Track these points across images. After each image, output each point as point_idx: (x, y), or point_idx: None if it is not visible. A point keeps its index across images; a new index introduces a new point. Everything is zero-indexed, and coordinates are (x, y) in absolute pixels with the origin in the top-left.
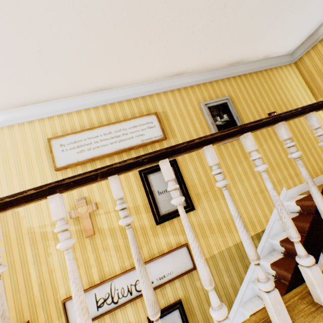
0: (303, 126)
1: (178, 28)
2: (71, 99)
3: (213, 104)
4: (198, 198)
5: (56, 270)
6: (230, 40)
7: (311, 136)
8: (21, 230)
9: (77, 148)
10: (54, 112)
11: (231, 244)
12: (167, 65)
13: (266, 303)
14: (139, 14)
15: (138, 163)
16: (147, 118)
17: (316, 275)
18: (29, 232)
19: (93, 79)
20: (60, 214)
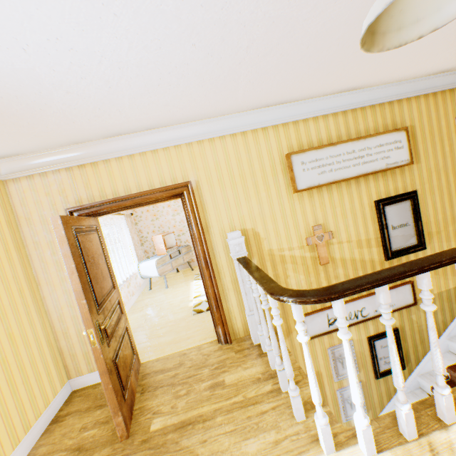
0: None
1: None
2: (314, 101)
3: None
4: (429, 237)
5: None
6: None
7: None
8: (262, 251)
9: (318, 168)
10: (290, 117)
11: (451, 287)
12: (447, 61)
13: None
14: None
15: None
16: (395, 135)
17: None
18: (268, 254)
19: (358, 78)
20: None
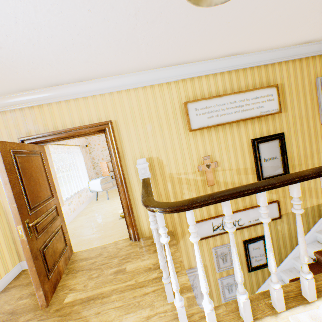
0: None
1: None
2: (205, 63)
3: None
4: (293, 168)
5: None
6: None
7: None
8: (164, 174)
9: (208, 114)
10: (188, 75)
11: (308, 206)
12: (308, 34)
13: None
14: None
15: None
16: (268, 90)
17: None
18: (169, 177)
19: (237, 45)
20: None
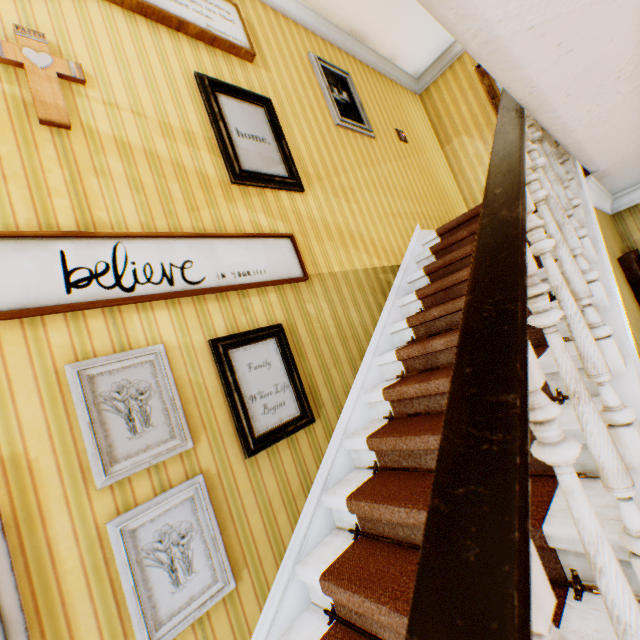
0: (432, 168)
1: None
2: None
3: (329, 68)
4: (308, 179)
5: None
6: None
7: (440, 183)
8: None
9: None
10: None
11: (359, 267)
12: None
13: None
14: None
15: None
16: (220, 1)
17: None
18: None
19: None
20: None
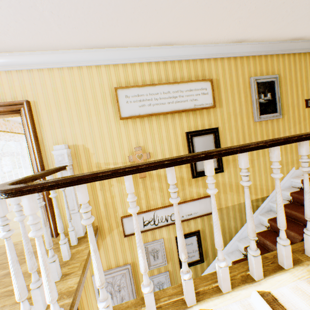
0: None
1: None
2: (138, 49)
3: (262, 81)
4: (227, 163)
5: (116, 197)
6: None
7: None
8: (91, 164)
9: (139, 102)
10: (119, 60)
11: (242, 201)
12: (237, 31)
13: (307, 241)
14: None
15: (262, 146)
16: (202, 84)
17: None
18: (96, 166)
19: (166, 33)
20: (212, 172)
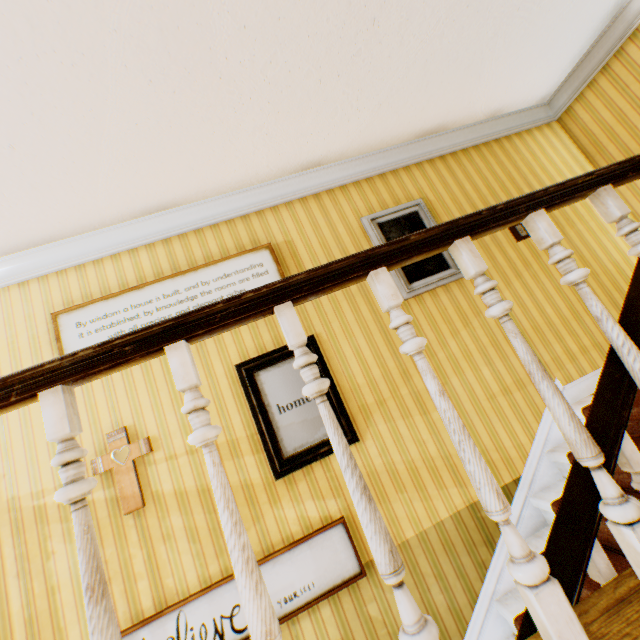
0: (588, 245)
1: (287, 75)
2: (100, 232)
3: (389, 218)
4: (365, 414)
5: (62, 588)
6: (406, 87)
7: (608, 264)
8: None
9: (111, 328)
10: (67, 260)
11: (444, 514)
12: (283, 150)
13: None
14: (195, 56)
15: (110, 356)
16: (252, 257)
17: (552, 610)
18: (10, 509)
19: (135, 191)
20: None
